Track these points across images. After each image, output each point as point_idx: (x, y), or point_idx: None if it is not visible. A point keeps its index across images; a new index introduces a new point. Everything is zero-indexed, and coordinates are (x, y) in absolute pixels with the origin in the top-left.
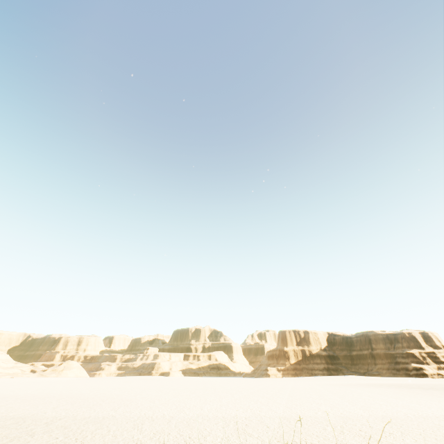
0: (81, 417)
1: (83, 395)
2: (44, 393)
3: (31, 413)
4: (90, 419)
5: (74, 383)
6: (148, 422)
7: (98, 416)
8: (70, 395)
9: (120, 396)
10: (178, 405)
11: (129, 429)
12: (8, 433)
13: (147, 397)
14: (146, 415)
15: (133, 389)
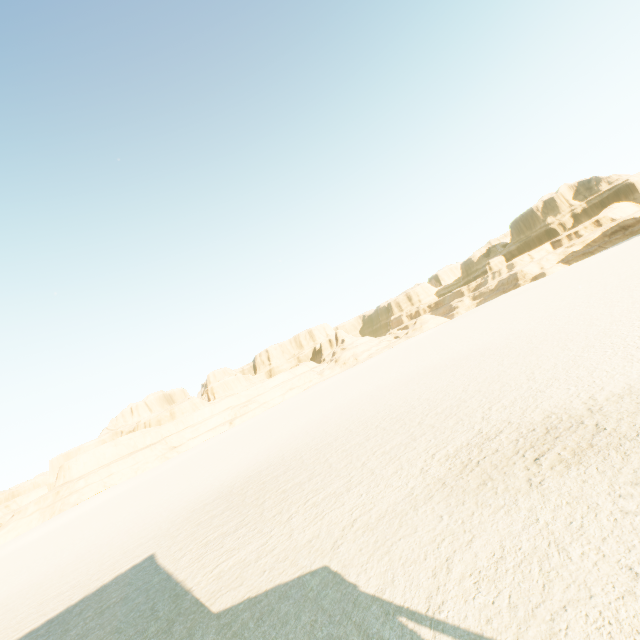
0: (548, 367)
1: (493, 343)
2: (451, 353)
3: (494, 376)
4: (561, 366)
5: (449, 332)
6: (633, 352)
7: (563, 361)
8: (480, 347)
9: (536, 331)
10: (638, 318)
11: (625, 364)
12: (517, 394)
13: (572, 321)
14: (618, 345)
15: (532, 316)
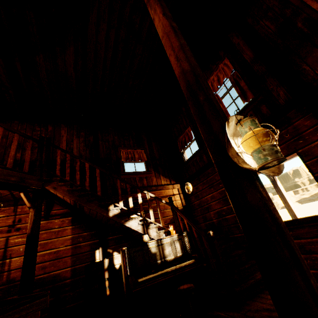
0: None
1: None
2: None
3: None
4: None
5: None
6: None
7: None
8: None
9: None
10: None
11: None
12: None
13: None
14: None
15: None
